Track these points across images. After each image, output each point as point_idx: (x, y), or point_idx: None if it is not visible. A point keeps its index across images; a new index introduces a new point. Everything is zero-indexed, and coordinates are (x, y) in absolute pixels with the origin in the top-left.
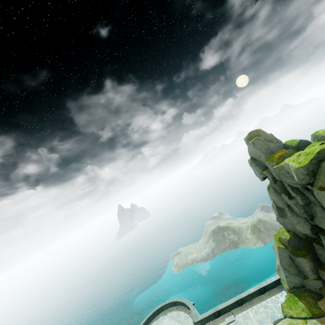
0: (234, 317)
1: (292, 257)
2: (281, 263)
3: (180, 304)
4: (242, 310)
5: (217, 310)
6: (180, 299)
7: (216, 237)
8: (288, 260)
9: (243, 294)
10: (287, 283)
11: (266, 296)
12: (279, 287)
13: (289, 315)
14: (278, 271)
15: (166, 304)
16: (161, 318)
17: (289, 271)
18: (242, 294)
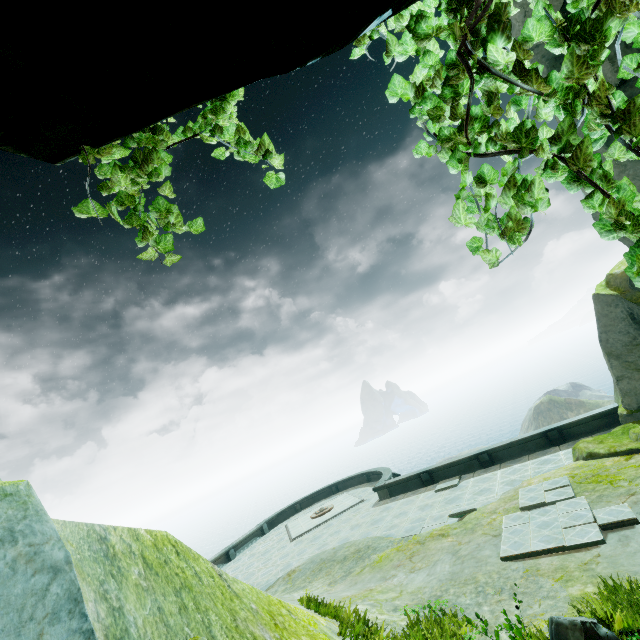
0: (458, 482)
1: (637, 315)
2: (602, 342)
3: (376, 479)
4: (485, 472)
5: (426, 470)
6: (377, 468)
7: (542, 424)
8: (626, 329)
9: (499, 443)
10: (621, 399)
11: (560, 448)
12: (611, 430)
13: (585, 452)
14: (615, 392)
15: (352, 478)
16: (336, 496)
17: (629, 363)
18: (496, 444)
